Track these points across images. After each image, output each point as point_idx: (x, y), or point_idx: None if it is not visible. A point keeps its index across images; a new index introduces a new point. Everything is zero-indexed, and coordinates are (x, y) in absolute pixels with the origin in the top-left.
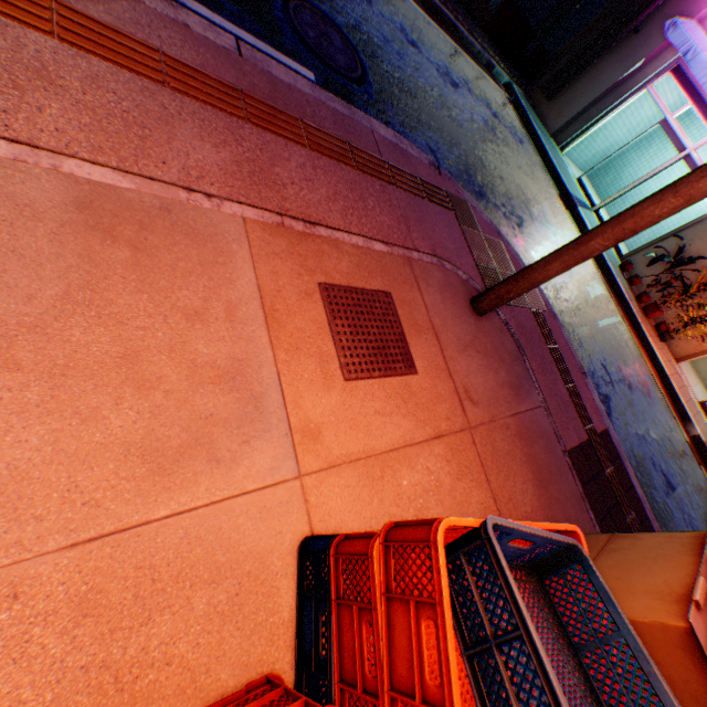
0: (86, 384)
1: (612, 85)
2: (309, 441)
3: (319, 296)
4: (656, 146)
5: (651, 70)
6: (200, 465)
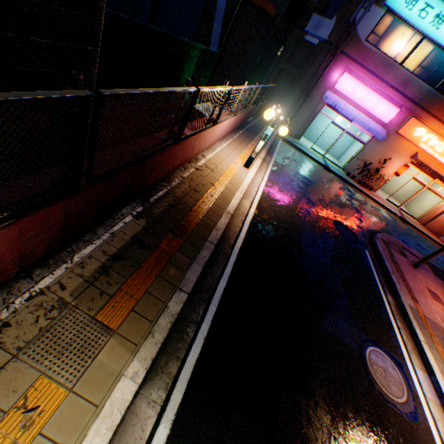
0: None
1: (309, 116)
2: None
3: (434, 300)
4: (319, 115)
5: (319, 107)
6: None
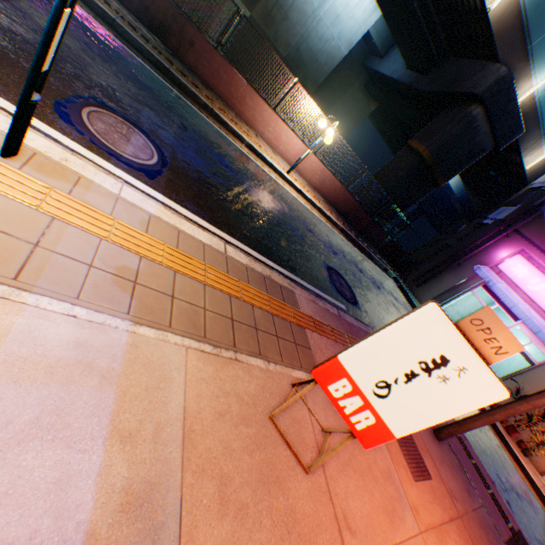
0: (366, 478)
1: (451, 286)
2: (416, 513)
3: None
4: None
5: (471, 283)
6: (397, 519)
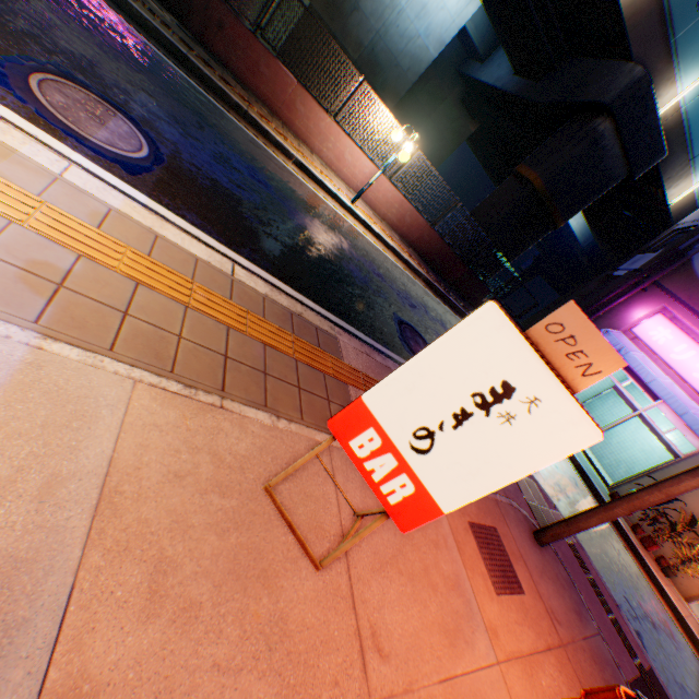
0: (419, 584)
1: None
2: (494, 636)
3: (470, 530)
4: (612, 398)
5: None
6: (462, 643)
